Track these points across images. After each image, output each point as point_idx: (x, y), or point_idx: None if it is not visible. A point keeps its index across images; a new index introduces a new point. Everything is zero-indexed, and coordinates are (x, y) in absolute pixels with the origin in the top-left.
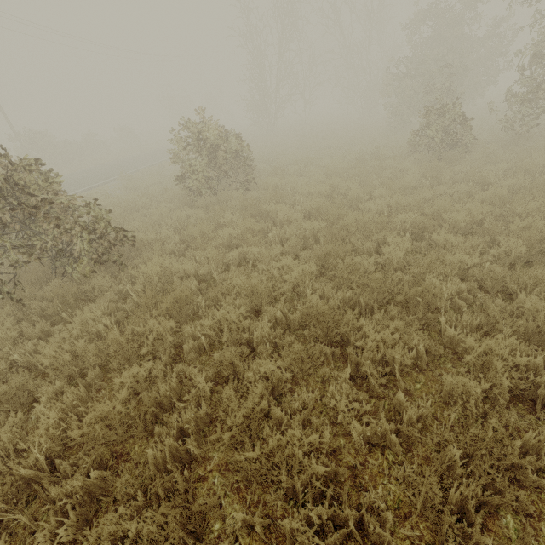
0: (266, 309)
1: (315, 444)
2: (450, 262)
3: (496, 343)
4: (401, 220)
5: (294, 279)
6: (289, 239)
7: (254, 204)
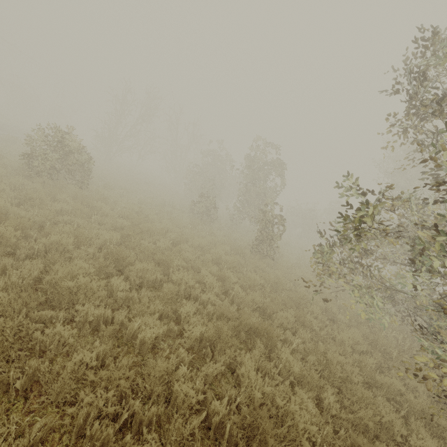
0: (84, 247)
1: (103, 286)
2: (184, 256)
3: (185, 275)
4: (171, 236)
5: (105, 239)
6: (106, 223)
7: (85, 198)
